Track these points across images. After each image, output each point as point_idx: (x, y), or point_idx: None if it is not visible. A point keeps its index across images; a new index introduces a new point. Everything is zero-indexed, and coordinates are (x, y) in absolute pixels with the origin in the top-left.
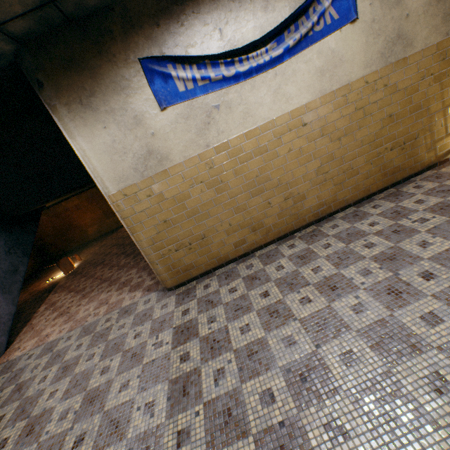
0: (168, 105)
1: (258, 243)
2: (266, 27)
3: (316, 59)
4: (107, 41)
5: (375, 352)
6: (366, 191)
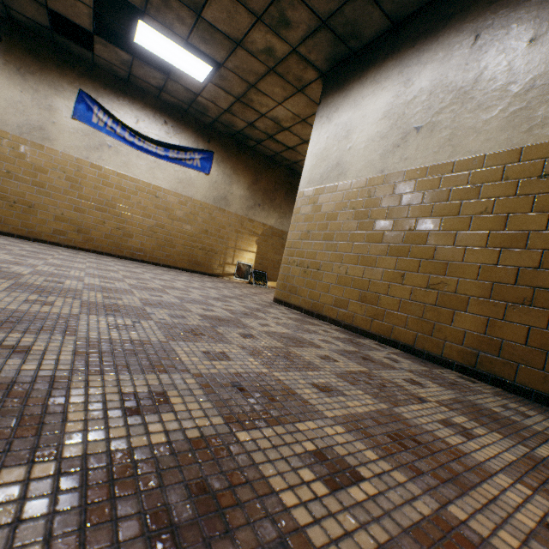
0: (79, 120)
1: (75, 243)
2: (163, 140)
3: (181, 173)
4: (69, 67)
5: (88, 262)
6: (175, 263)
